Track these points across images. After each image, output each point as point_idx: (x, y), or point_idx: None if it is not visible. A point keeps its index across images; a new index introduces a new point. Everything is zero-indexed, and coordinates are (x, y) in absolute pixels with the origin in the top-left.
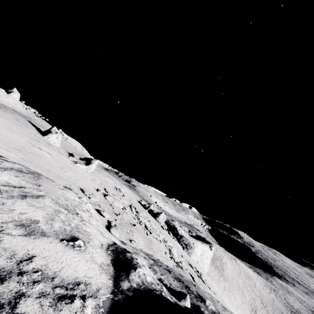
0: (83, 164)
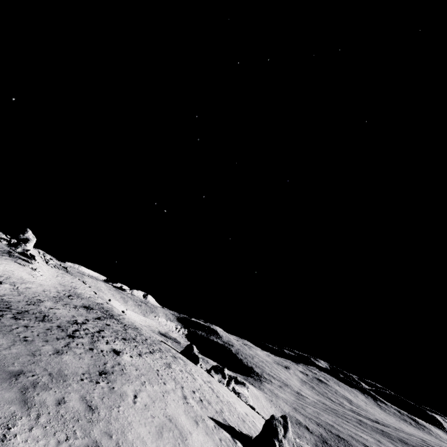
0: (223, 380)
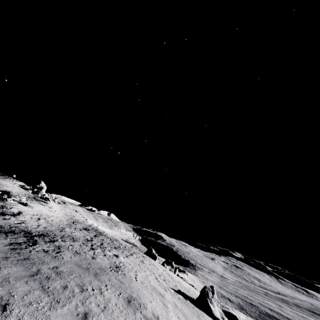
0: (172, 269)
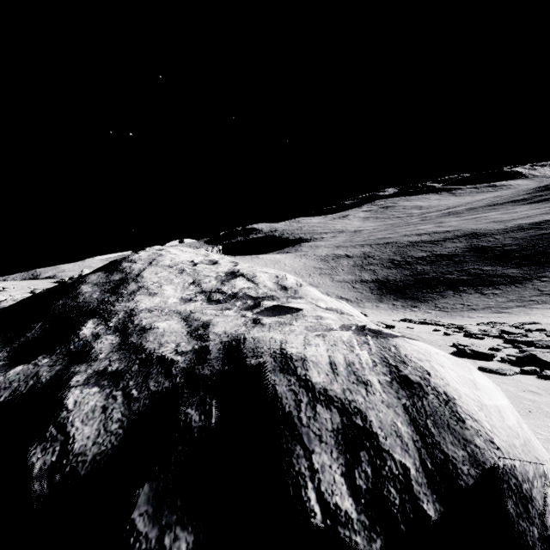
0: None
